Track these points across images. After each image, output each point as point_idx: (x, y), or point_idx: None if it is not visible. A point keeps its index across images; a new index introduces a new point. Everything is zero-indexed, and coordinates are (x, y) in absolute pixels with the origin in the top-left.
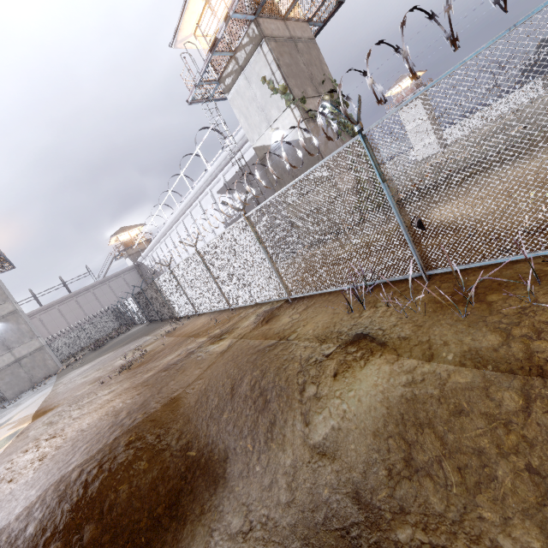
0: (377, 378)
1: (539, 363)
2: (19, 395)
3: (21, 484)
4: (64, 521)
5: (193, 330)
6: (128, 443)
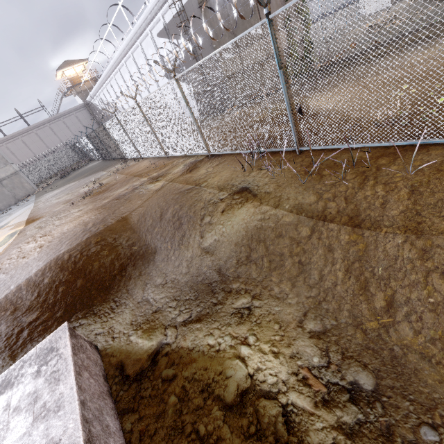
0: (245, 215)
1: (326, 214)
2: (8, 207)
3: (31, 259)
4: (63, 277)
5: (138, 171)
6: (95, 241)
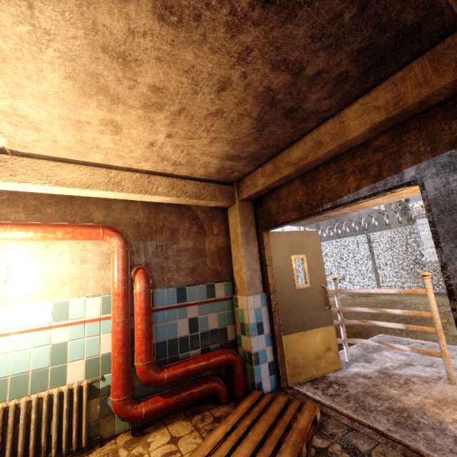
0: None
1: None
2: None
3: None
4: None
5: None
6: None
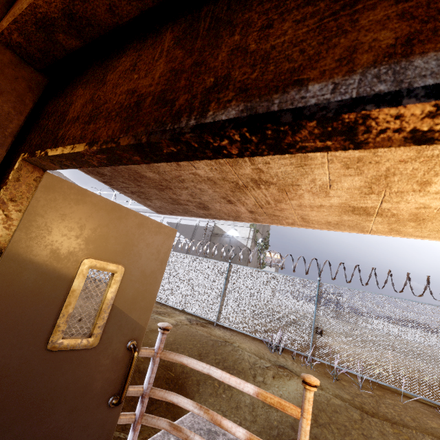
0: (297, 386)
1: (366, 410)
2: None
3: None
4: None
5: None
6: None
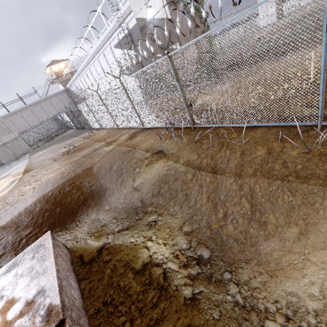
0: (159, 167)
1: (201, 166)
2: (10, 162)
3: (28, 196)
4: (48, 206)
5: (99, 137)
6: (69, 184)
